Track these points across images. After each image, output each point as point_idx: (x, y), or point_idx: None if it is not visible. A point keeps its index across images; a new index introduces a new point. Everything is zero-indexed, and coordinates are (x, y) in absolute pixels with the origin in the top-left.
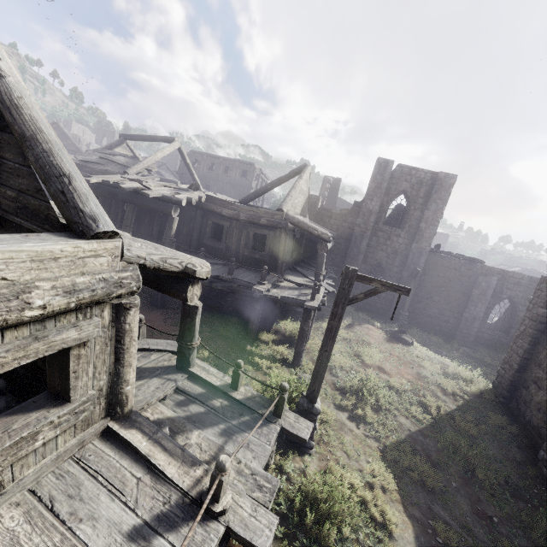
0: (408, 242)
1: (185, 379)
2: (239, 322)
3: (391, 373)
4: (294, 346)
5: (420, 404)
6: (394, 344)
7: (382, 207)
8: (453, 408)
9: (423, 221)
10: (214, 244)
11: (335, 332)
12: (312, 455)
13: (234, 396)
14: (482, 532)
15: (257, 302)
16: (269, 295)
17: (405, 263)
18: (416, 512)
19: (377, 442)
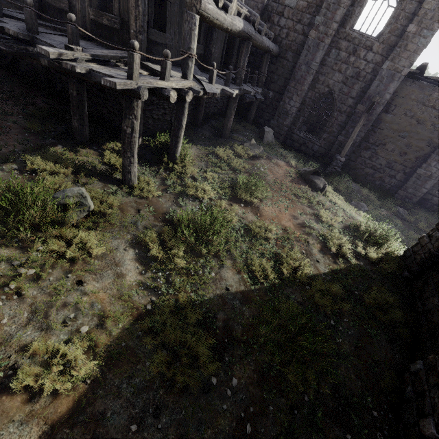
0: (381, 59)
1: None
2: None
3: (264, 216)
4: (153, 164)
5: (275, 259)
6: (299, 185)
7: None
8: (322, 272)
9: (415, 21)
10: (56, 0)
11: None
12: None
13: None
14: None
15: (70, 82)
16: (64, 62)
17: (365, 93)
18: None
19: (155, 297)
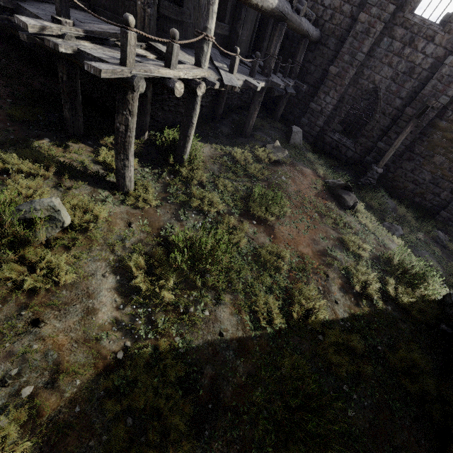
0: (443, 53)
1: None
2: (85, 113)
3: (278, 238)
4: (156, 165)
5: (285, 296)
6: (324, 200)
7: None
8: (340, 317)
9: None
10: None
11: None
12: None
13: None
14: None
15: (59, 63)
16: (46, 39)
17: (417, 94)
18: None
19: (131, 341)
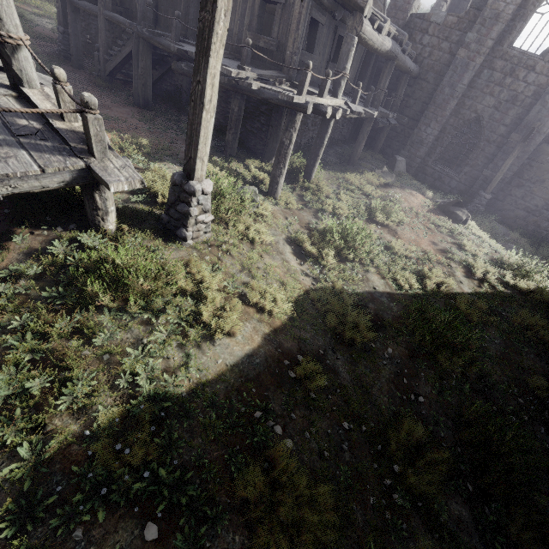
0: (545, 81)
1: (10, 96)
2: None
3: (402, 238)
4: (288, 182)
5: (417, 274)
6: (437, 216)
7: (523, 7)
8: (466, 292)
9: None
10: None
11: (208, 37)
12: (183, 247)
13: (54, 123)
14: (386, 400)
15: (234, 99)
16: (241, 80)
17: (522, 120)
18: (290, 344)
19: (314, 282)
